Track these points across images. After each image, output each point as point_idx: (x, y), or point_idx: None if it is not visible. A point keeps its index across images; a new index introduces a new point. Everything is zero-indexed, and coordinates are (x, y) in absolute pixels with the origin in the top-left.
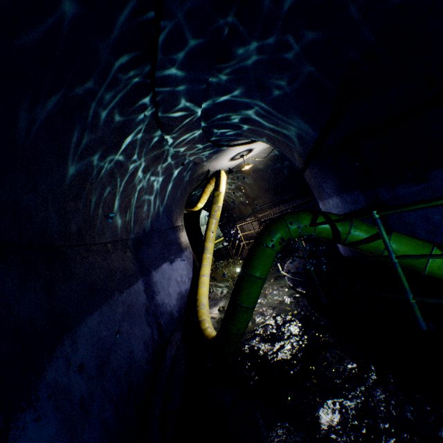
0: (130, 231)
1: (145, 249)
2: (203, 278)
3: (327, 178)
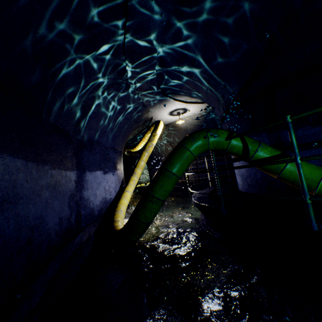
0: (78, 132)
1: (86, 152)
2: (126, 193)
3: (241, 122)
